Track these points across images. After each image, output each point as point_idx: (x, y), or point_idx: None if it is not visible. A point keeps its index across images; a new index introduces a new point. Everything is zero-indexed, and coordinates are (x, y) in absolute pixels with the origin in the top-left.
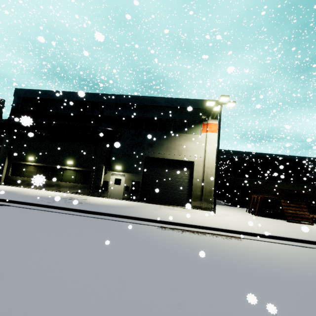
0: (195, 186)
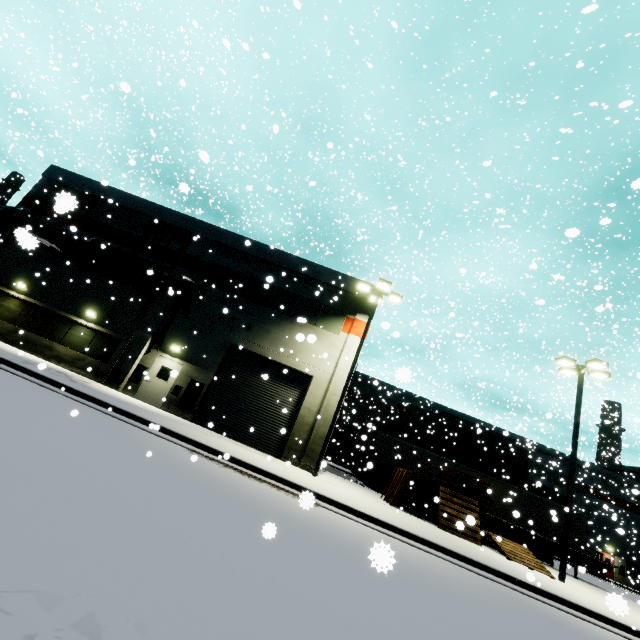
0: (301, 421)
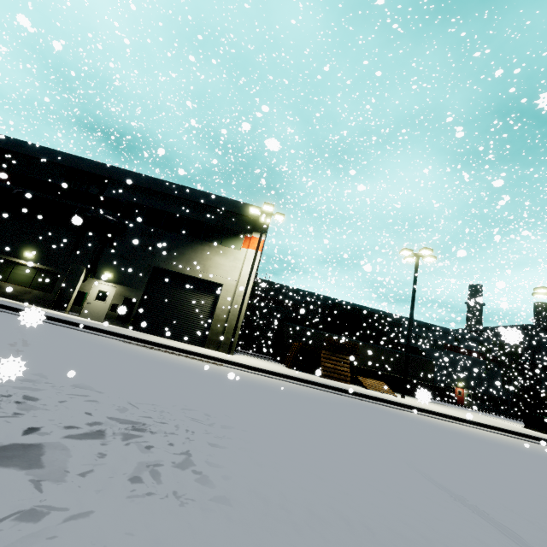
0: (217, 318)
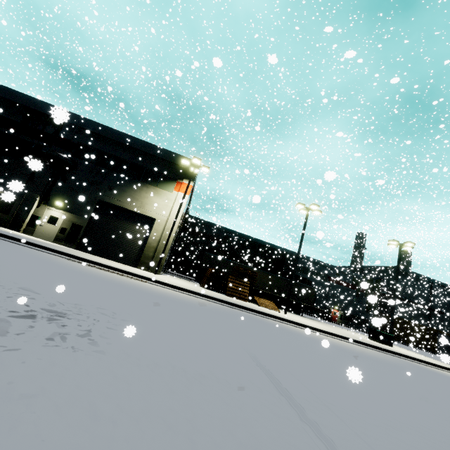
0: (149, 245)
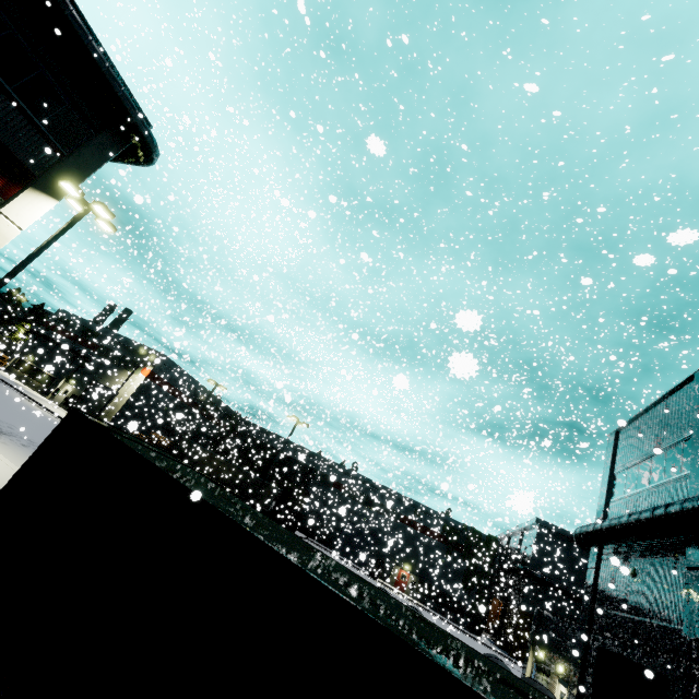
0: (106, 411)
